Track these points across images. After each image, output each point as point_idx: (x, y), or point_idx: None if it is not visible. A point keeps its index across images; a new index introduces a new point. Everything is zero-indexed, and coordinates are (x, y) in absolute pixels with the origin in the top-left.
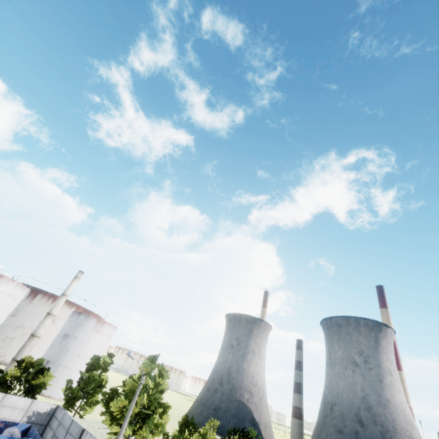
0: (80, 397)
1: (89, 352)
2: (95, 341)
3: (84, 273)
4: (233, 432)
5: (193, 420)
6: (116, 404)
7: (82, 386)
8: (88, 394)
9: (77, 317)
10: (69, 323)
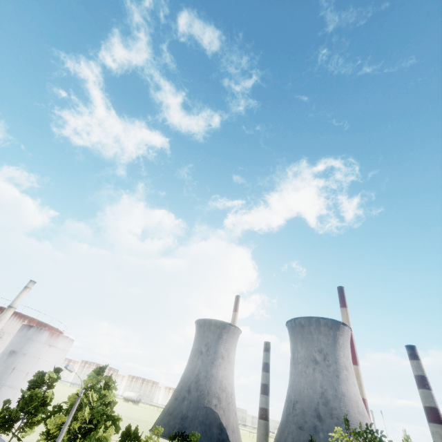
0: (19, 418)
1: (40, 369)
2: (48, 357)
3: (35, 282)
4: (173, 437)
5: (136, 429)
6: (54, 421)
7: (22, 406)
8: (29, 414)
9: (27, 331)
10: (17, 338)
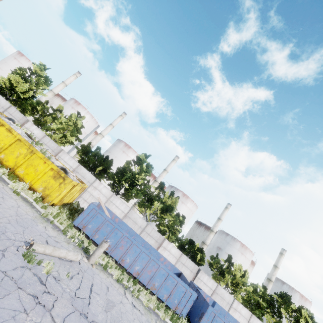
0: None
1: None
2: None
3: (286, 251)
4: None
5: None
6: None
7: None
8: None
9: (281, 284)
10: (275, 286)
